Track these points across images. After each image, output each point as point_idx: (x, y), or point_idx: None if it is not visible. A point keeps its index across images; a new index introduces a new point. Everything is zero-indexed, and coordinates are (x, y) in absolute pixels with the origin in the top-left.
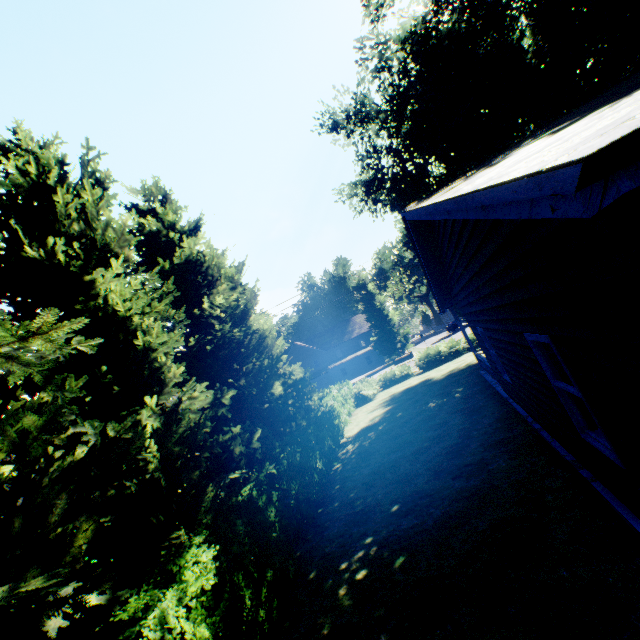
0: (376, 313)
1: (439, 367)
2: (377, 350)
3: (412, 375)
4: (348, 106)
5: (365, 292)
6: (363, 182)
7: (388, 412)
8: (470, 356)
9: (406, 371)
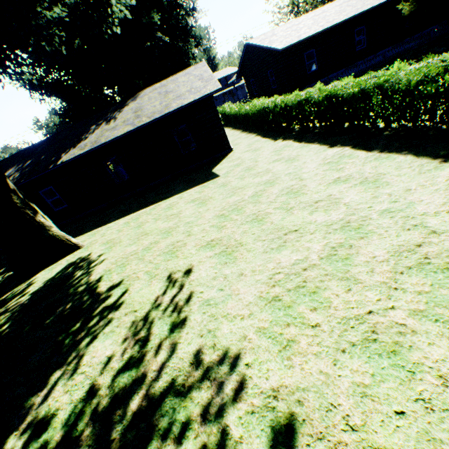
0: None
1: None
2: None
3: None
4: None
5: None
6: None
7: None
8: None
9: None
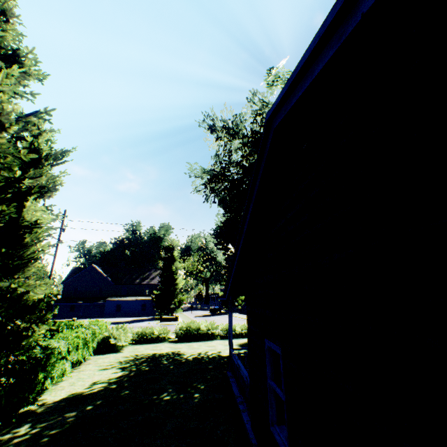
0: (169, 273)
1: (193, 343)
2: (154, 302)
3: (167, 340)
4: (227, 122)
5: (170, 255)
6: (211, 171)
7: (117, 381)
8: (221, 344)
9: (164, 334)
